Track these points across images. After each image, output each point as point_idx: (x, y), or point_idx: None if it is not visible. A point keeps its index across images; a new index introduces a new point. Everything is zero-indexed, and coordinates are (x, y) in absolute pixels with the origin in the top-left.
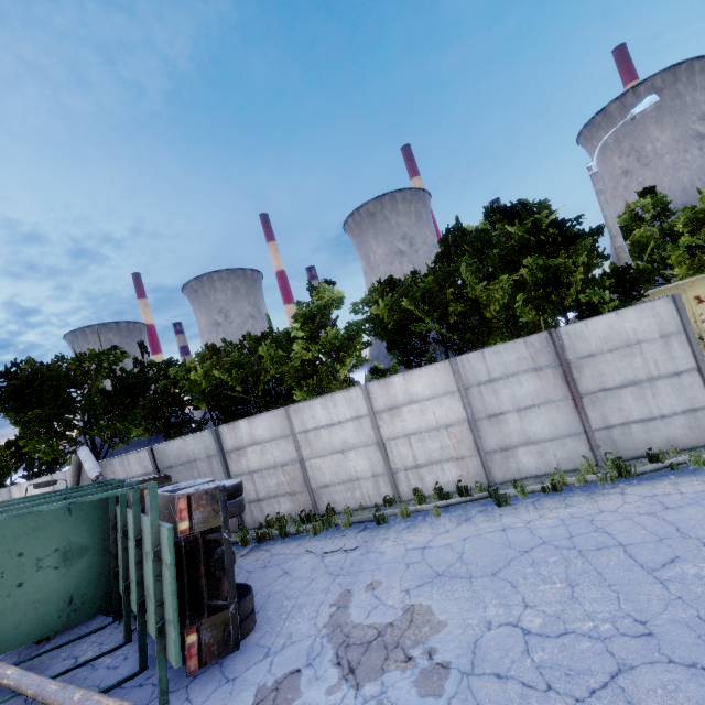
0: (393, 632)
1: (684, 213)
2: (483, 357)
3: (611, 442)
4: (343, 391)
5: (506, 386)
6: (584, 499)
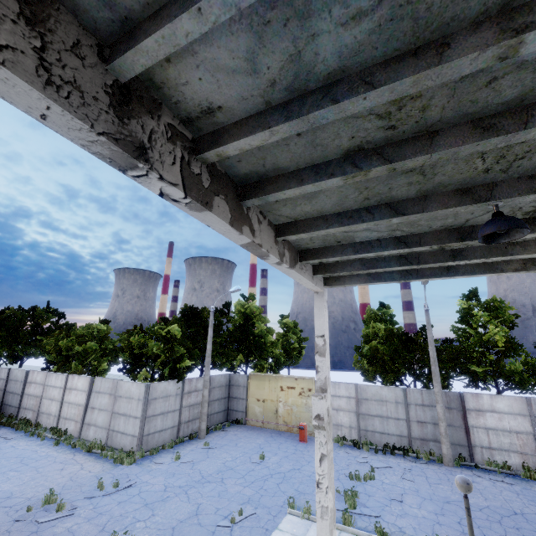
0: None
1: (366, 329)
2: (102, 381)
3: (112, 437)
4: (62, 374)
5: (101, 396)
6: (67, 452)
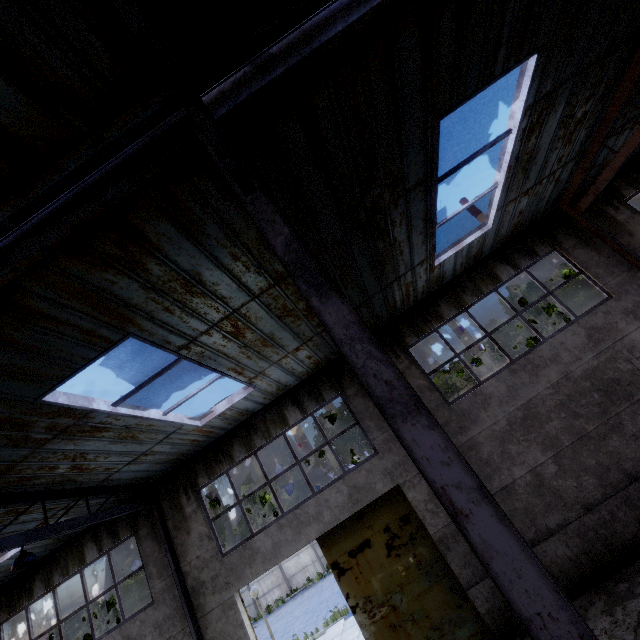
0: None
1: None
2: None
3: None
4: None
5: None
6: None
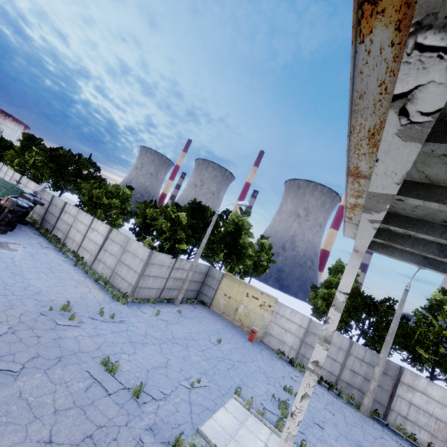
0: (6, 247)
1: (331, 277)
2: (117, 233)
3: (114, 278)
4: (90, 215)
5: (114, 245)
6: (81, 275)
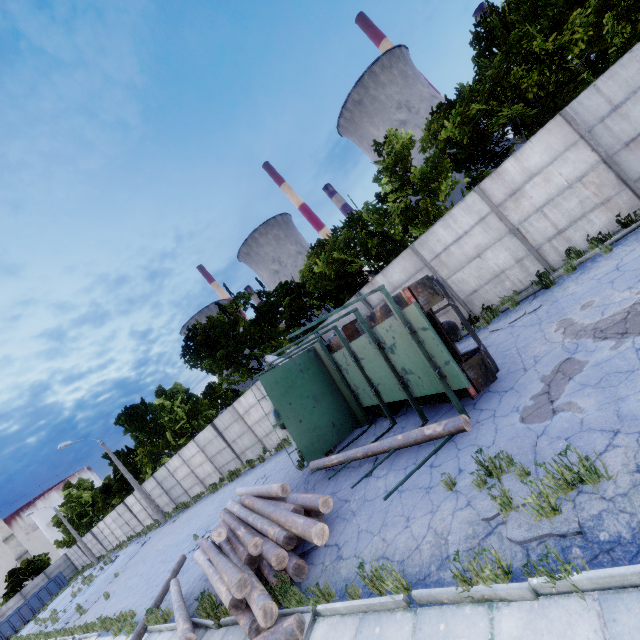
0: None
1: None
2: (596, 91)
3: None
4: (458, 204)
5: (635, 103)
6: None
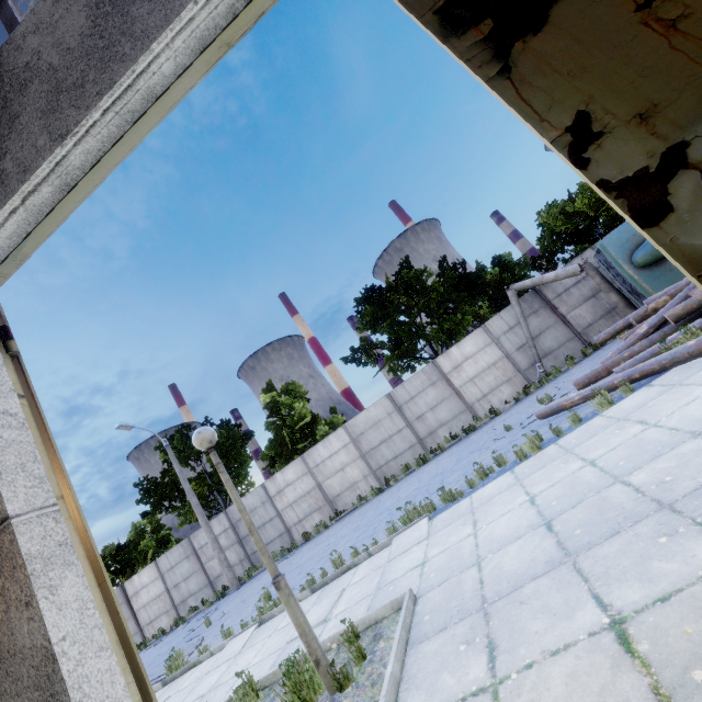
0: None
1: None
2: None
3: None
4: None
5: None
6: None
